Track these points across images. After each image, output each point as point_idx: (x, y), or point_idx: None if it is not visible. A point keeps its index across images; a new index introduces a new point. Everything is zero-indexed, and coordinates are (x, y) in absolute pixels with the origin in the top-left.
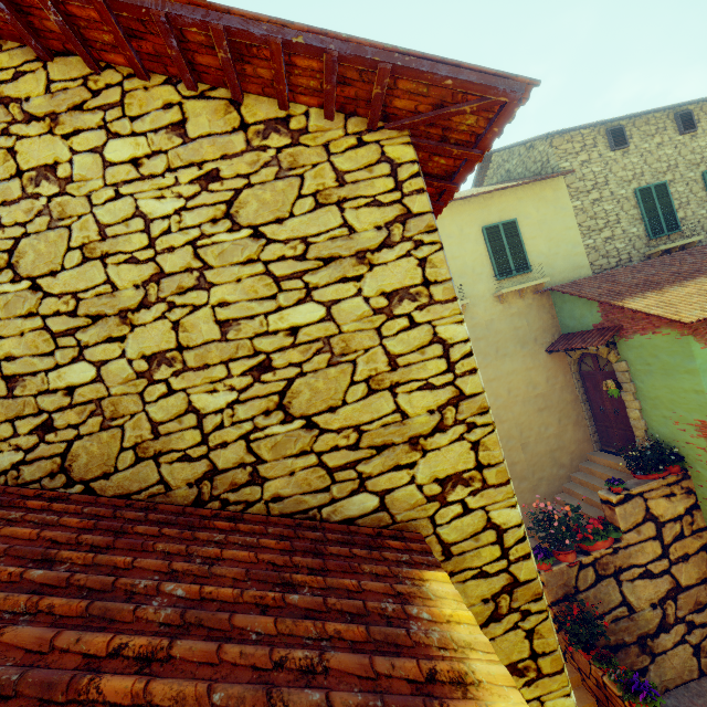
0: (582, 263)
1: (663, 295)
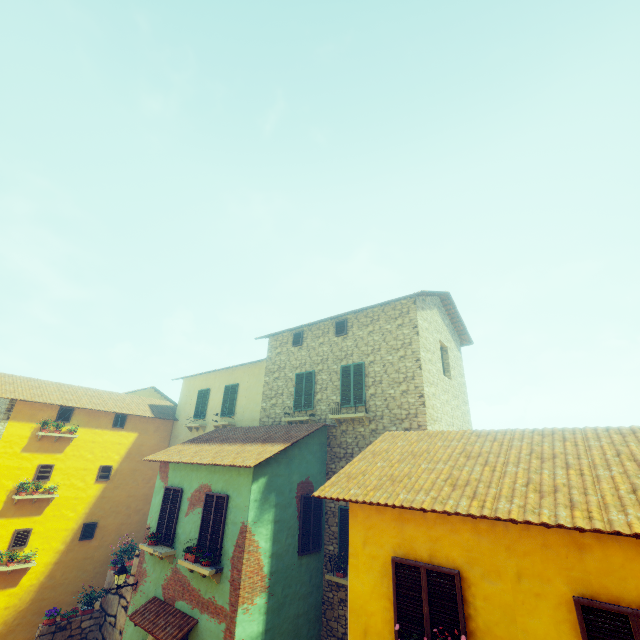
0: (257, 417)
1: (183, 446)
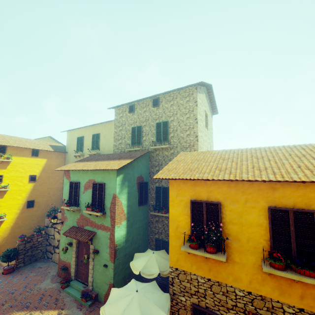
0: (112, 150)
1: (75, 163)
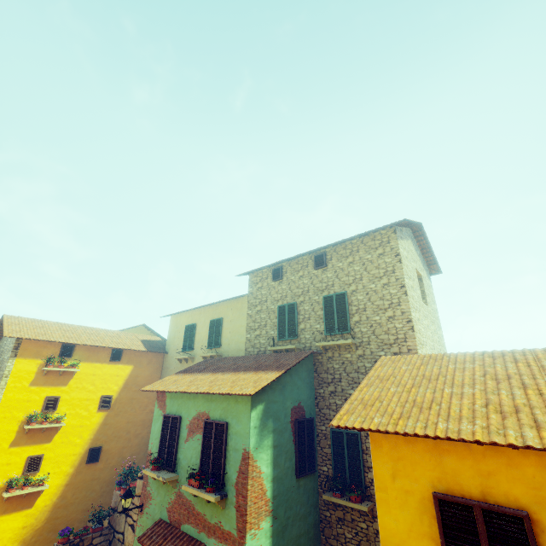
0: (242, 348)
1: (177, 376)
